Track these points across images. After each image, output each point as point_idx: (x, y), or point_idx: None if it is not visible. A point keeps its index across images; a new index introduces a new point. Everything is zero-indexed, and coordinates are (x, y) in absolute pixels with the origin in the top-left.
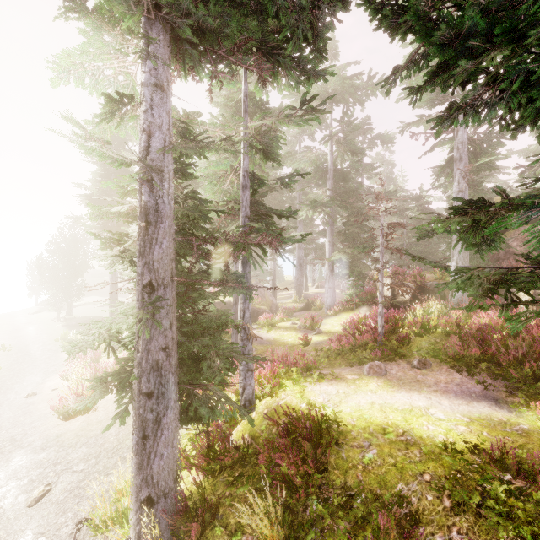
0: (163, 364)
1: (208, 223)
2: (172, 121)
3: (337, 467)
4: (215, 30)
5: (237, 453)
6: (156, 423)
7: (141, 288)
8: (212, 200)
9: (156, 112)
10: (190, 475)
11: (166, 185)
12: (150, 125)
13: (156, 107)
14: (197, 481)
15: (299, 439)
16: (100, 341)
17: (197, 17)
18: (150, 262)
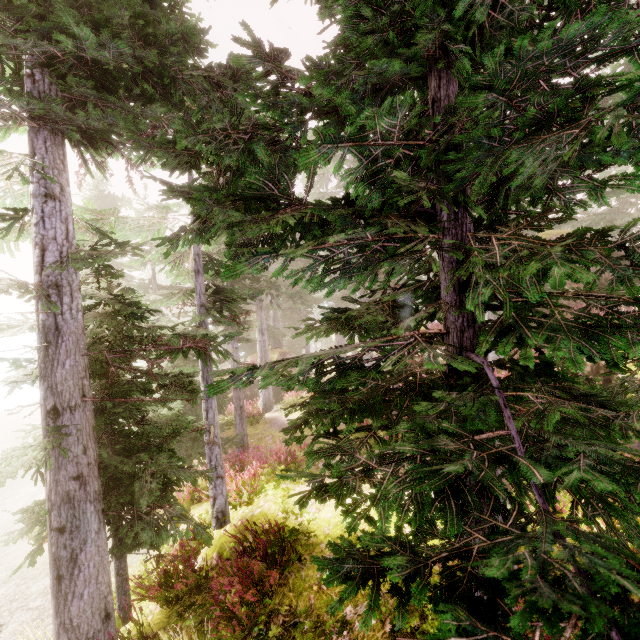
0: (75, 494)
1: (148, 321)
2: (83, 223)
3: (293, 588)
4: (105, 130)
5: (191, 579)
6: (72, 561)
7: (45, 415)
8: (138, 301)
9: (48, 224)
10: (150, 605)
11: (67, 299)
12: (42, 238)
13: (47, 219)
14: (153, 613)
15: (248, 560)
16: (25, 468)
17: (79, 121)
18: (53, 385)
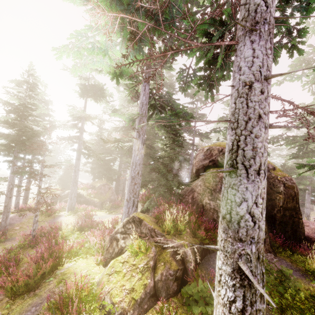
0: None
1: None
2: None
3: None
4: None
5: None
6: None
7: None
8: None
9: None
10: None
11: None
12: None
13: None
14: None
15: None
16: None
17: None
18: None
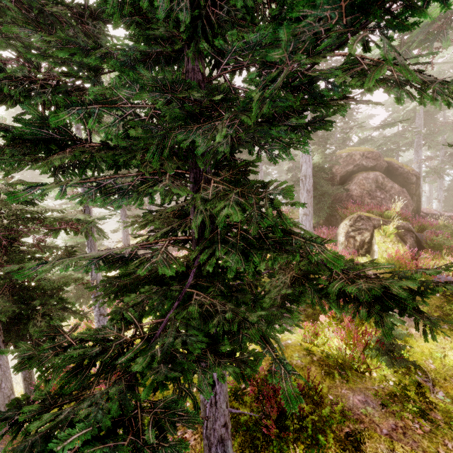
0: None
1: (39, 205)
2: None
3: None
4: None
5: None
6: None
7: None
8: None
9: None
10: None
11: None
12: None
13: None
14: None
15: None
16: None
17: None
18: None
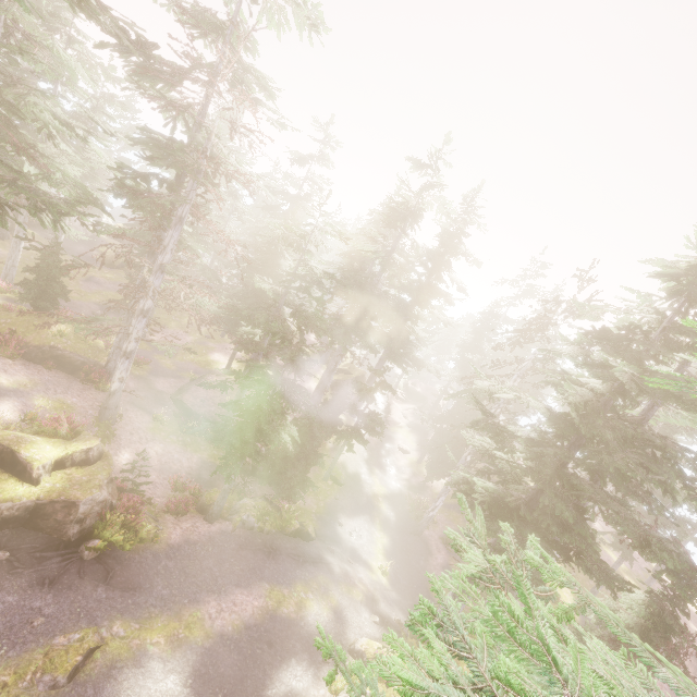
0: None
1: None
2: None
3: None
4: None
5: None
6: None
7: None
8: None
9: None
10: None
11: None
12: None
13: None
14: None
15: None
16: None
17: None
18: None
